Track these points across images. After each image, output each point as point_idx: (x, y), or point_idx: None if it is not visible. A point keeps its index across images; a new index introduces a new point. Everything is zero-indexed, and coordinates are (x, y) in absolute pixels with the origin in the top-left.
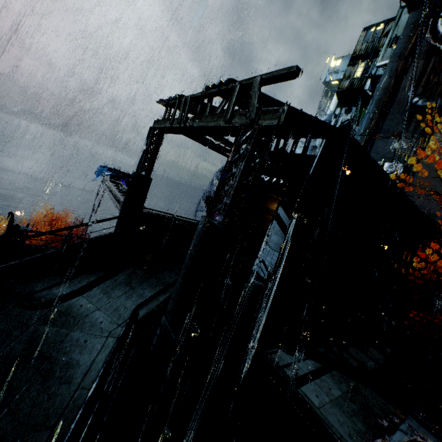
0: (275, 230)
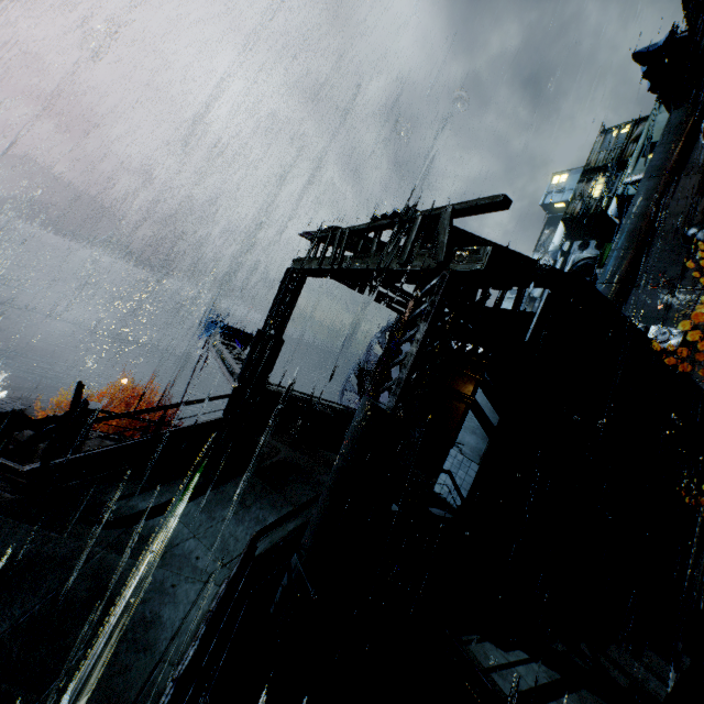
0: (472, 426)
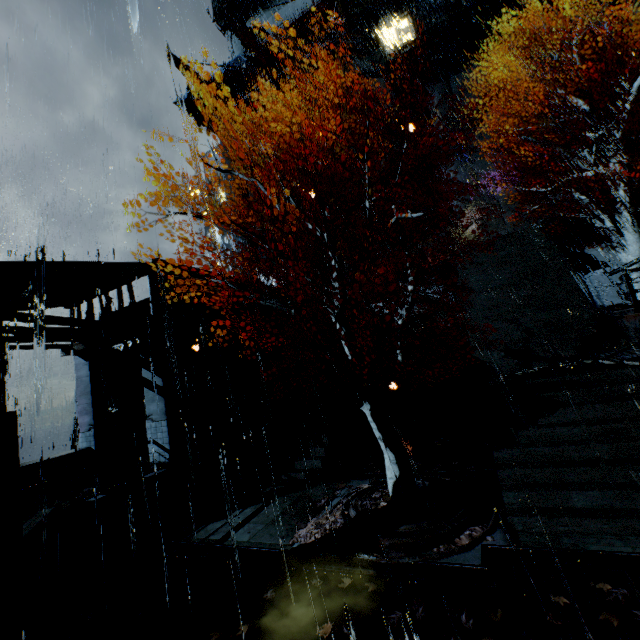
0: (151, 397)
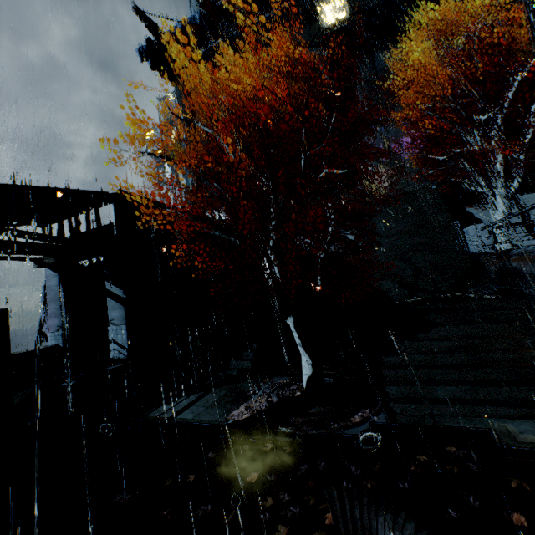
0: (113, 305)
